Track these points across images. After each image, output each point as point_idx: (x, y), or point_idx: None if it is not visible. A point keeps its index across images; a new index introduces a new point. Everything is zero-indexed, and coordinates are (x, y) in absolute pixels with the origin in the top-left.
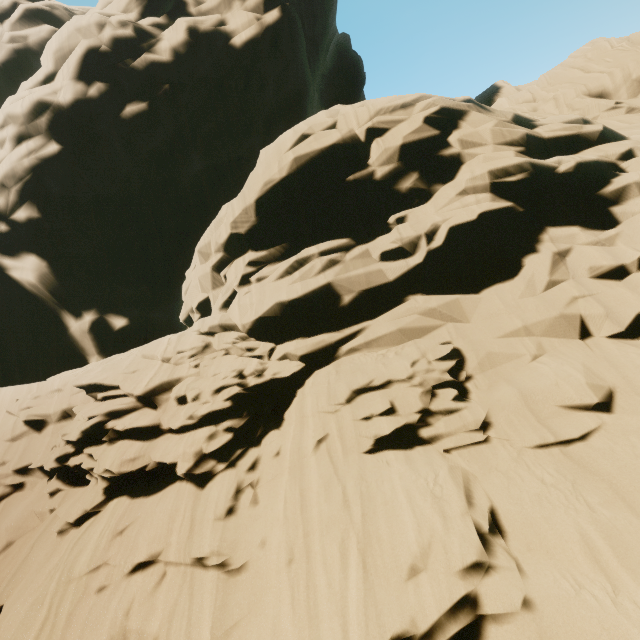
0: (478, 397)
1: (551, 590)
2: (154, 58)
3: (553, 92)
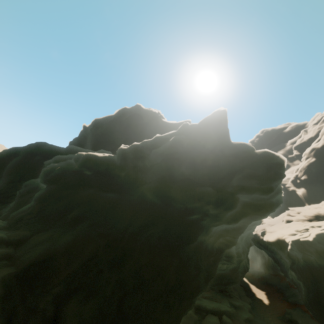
0: None
1: None
2: None
3: None
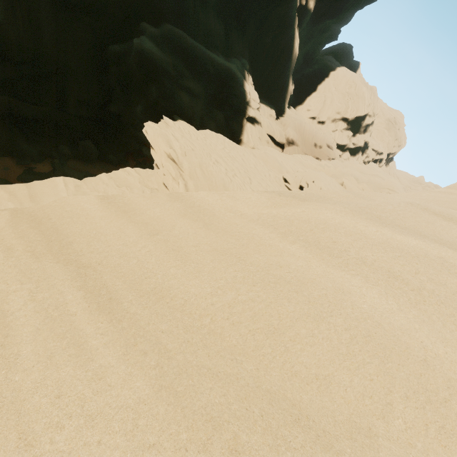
0: None
1: None
2: None
3: None
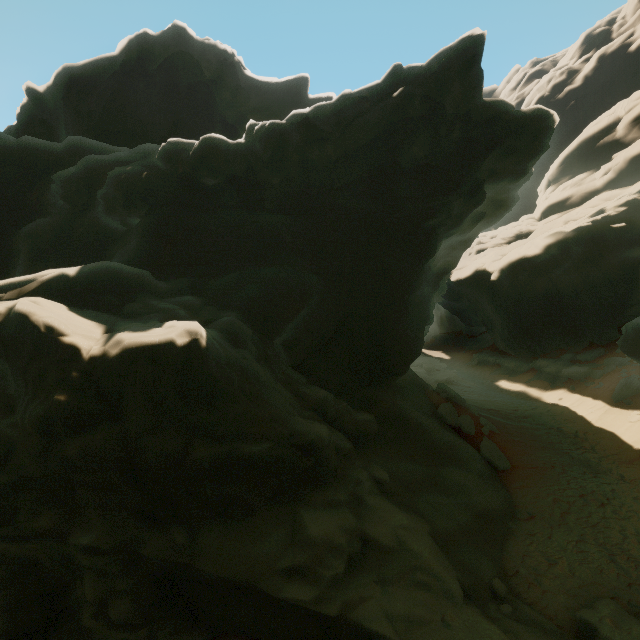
0: None
1: None
2: (570, 88)
3: None
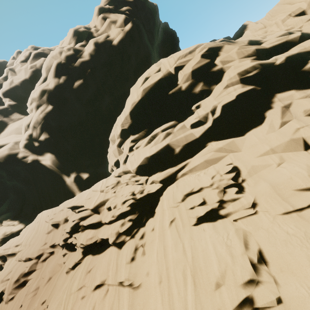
0: (249, 190)
1: (294, 293)
2: (82, 60)
3: (274, 20)
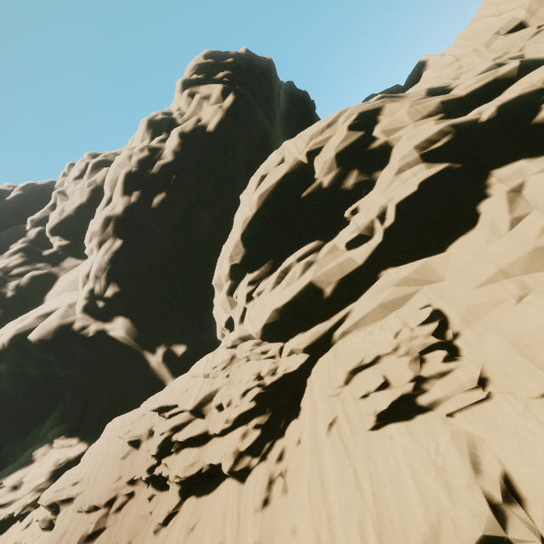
0: (469, 353)
1: None
2: (163, 162)
3: (472, 46)
